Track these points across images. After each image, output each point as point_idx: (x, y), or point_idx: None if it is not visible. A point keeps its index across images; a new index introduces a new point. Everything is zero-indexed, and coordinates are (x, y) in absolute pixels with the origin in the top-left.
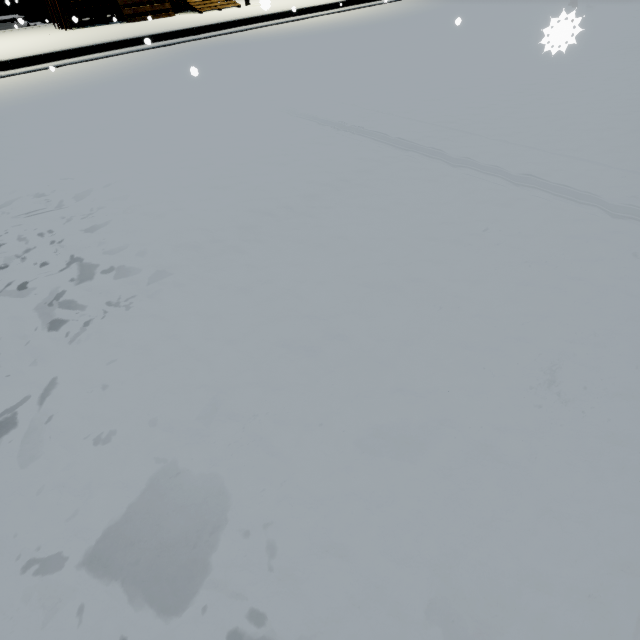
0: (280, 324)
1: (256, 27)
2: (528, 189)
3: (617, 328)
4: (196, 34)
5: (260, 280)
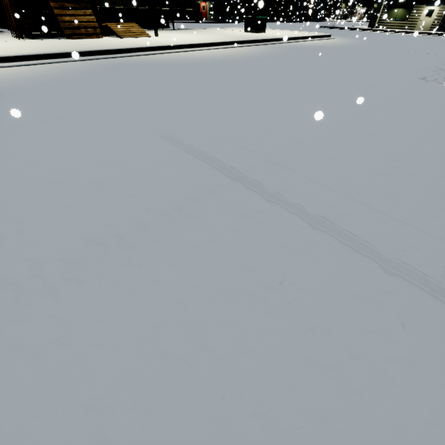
0: (51, 418)
1: (158, 53)
2: (322, 233)
3: (387, 442)
4: (113, 54)
5: (59, 339)
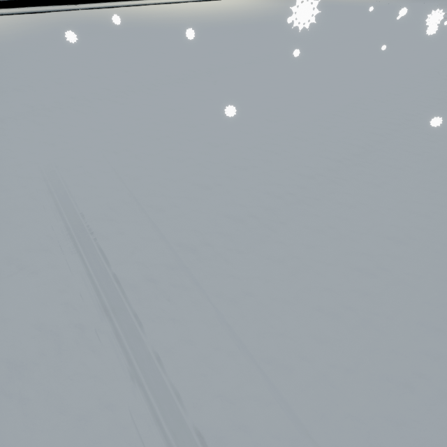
0: None
1: (135, 4)
2: None
3: None
4: (75, 3)
5: None
